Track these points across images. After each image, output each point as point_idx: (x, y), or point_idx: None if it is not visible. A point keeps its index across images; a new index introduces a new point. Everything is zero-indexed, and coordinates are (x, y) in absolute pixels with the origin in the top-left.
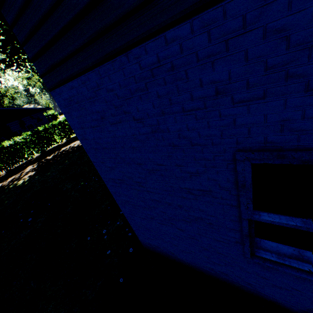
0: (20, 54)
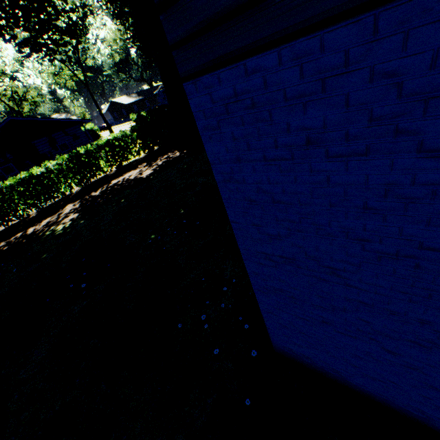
0: (50, 32)
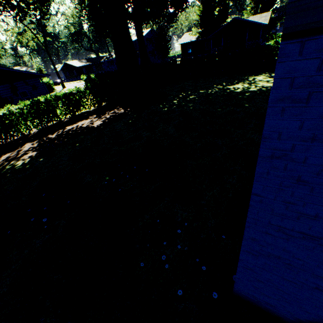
0: None
